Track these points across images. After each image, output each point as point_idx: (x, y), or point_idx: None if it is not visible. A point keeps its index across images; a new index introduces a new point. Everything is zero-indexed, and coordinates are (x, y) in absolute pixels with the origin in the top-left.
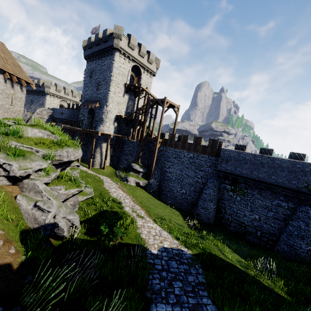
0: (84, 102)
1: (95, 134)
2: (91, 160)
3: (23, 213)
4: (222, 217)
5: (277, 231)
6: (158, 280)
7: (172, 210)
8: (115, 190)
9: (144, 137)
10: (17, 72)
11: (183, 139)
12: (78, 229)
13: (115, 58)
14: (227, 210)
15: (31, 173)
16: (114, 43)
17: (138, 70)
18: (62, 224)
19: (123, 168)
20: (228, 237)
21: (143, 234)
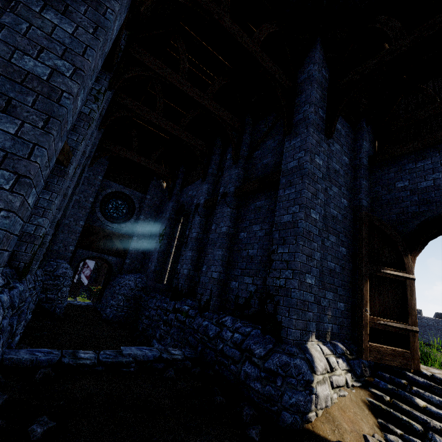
0: None
1: None
2: None
3: None
4: None
5: None
6: None
7: None
8: None
9: None
10: None
11: None
12: None
13: None
14: None
15: None
16: None
17: None
18: None
19: None
20: None
21: None
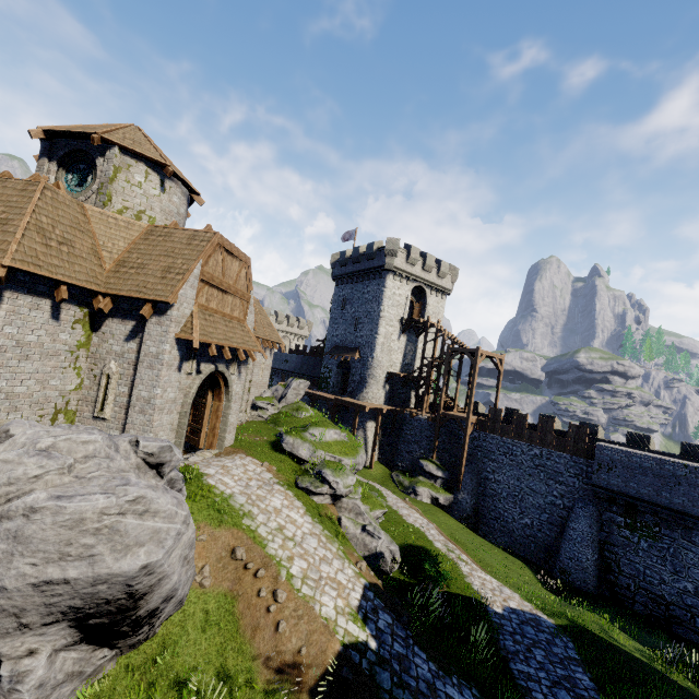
0: (332, 348)
1: (359, 409)
2: None
3: (351, 537)
4: (615, 581)
5: None
6: (511, 642)
7: (509, 557)
8: (409, 512)
9: (442, 413)
10: (271, 333)
11: (518, 420)
12: (398, 564)
13: (386, 283)
14: (623, 566)
15: (352, 491)
16: (386, 263)
17: (420, 291)
18: (388, 554)
19: (403, 468)
20: (628, 621)
21: (475, 586)
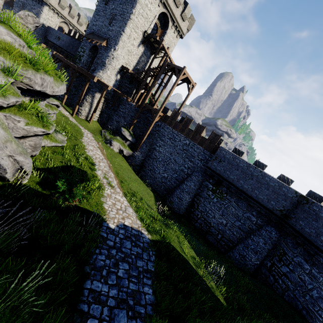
0: (89, 34)
1: (90, 77)
2: (77, 107)
3: None
4: (193, 212)
5: (236, 240)
6: (104, 257)
7: (147, 190)
8: (93, 149)
9: (145, 104)
10: None
11: (186, 122)
12: (29, 175)
13: None
14: (200, 207)
15: None
16: None
17: (165, 21)
18: (5, 163)
19: (110, 130)
20: (190, 231)
21: (106, 205)
